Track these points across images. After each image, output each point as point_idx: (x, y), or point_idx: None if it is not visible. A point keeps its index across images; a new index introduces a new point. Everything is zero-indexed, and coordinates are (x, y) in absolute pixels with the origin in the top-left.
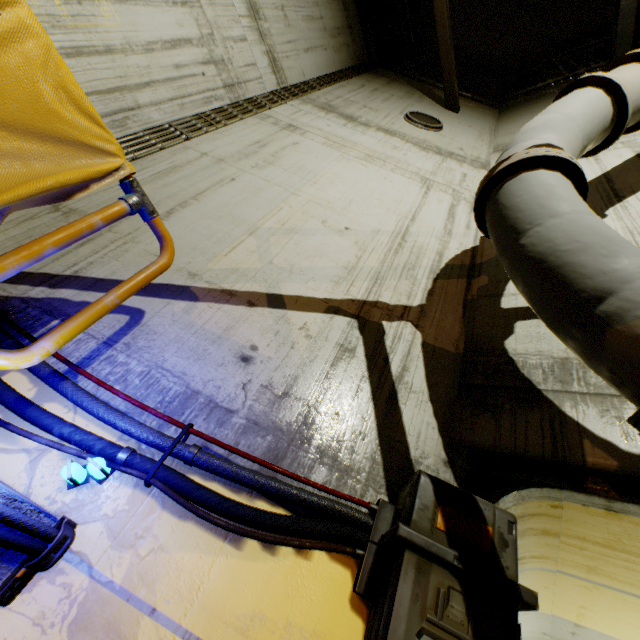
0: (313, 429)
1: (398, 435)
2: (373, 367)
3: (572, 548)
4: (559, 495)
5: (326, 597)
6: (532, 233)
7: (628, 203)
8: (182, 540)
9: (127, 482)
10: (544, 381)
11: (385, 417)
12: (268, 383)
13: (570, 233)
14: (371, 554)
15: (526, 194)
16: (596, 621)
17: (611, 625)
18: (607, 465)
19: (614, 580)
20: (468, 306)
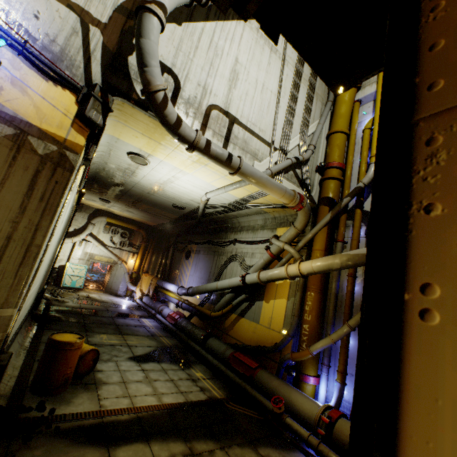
0: (65, 59)
1: (90, 72)
2: (85, 44)
3: (124, 115)
4: (125, 101)
5: (70, 100)
6: (143, 40)
7: (190, 26)
8: (32, 75)
9: (9, 51)
10: (133, 75)
11: (87, 65)
12: (48, 34)
13: (149, 48)
14: (82, 96)
15: (148, 25)
16: (123, 137)
17: (126, 138)
18: (136, 99)
19: (130, 125)
20: (123, 33)
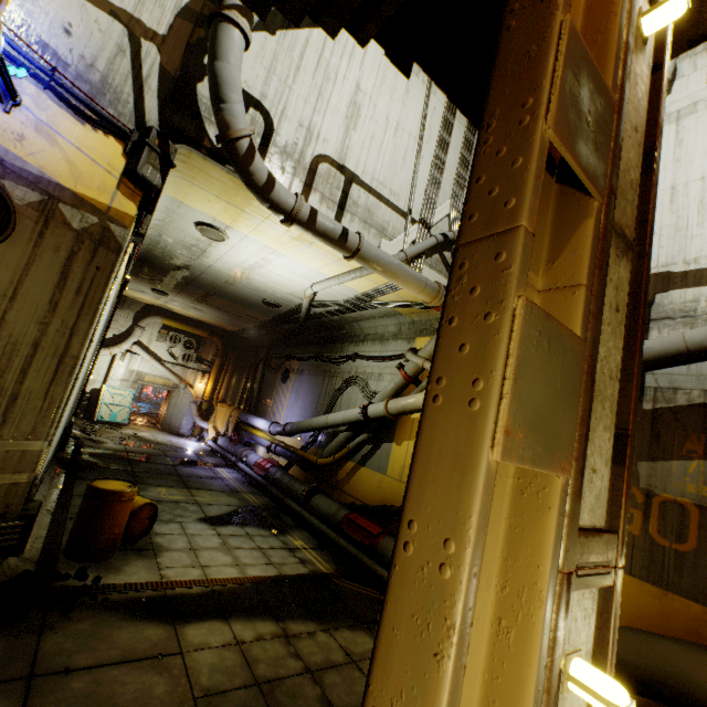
0: (107, 91)
1: (142, 108)
2: (135, 69)
3: (191, 170)
4: (193, 151)
5: (115, 151)
6: (219, 64)
7: (288, 35)
8: (63, 116)
9: (32, 84)
10: (205, 112)
11: (138, 98)
12: (84, 56)
13: (228, 75)
14: (132, 145)
15: (226, 41)
16: (189, 201)
17: (193, 202)
18: (209, 147)
19: (199, 183)
20: (189, 49)
